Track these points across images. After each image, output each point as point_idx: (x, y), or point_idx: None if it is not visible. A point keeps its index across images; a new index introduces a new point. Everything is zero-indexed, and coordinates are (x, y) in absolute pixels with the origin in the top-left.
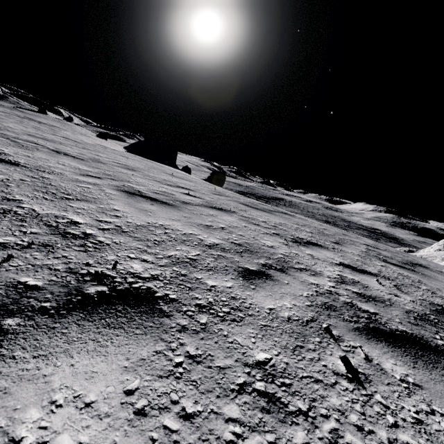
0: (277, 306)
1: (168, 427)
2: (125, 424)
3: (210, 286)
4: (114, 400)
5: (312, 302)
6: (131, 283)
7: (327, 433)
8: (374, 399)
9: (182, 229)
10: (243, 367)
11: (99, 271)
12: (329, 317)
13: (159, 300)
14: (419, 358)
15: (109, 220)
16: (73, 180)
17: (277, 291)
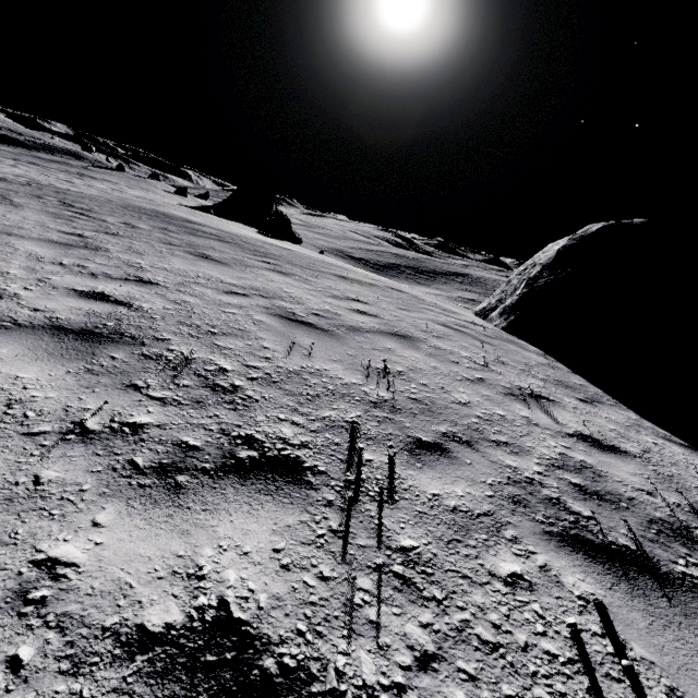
0: None
1: None
2: None
3: None
4: None
5: None
6: None
7: None
8: None
9: None
10: None
11: None
12: None
13: None
14: None
15: None
16: None
17: None
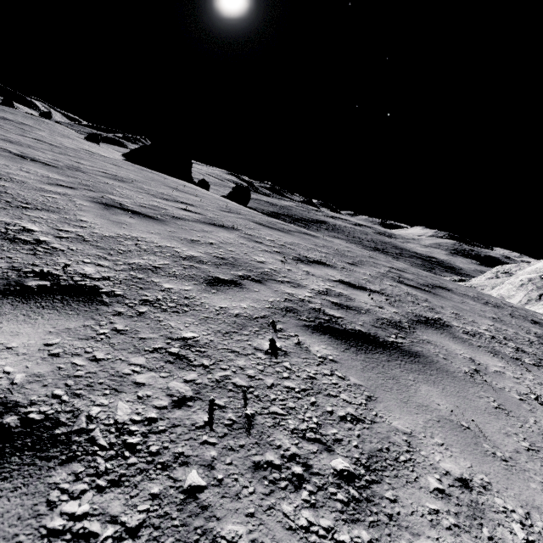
0: (231, 306)
1: (76, 363)
2: (38, 359)
3: (165, 288)
4: (34, 348)
5: (274, 306)
6: (77, 281)
7: (218, 376)
8: (281, 364)
9: (158, 242)
10: (166, 339)
11: (44, 270)
12: (283, 316)
13: (102, 294)
14: (355, 347)
15: (71, 229)
16: (37, 189)
17: (241, 295)
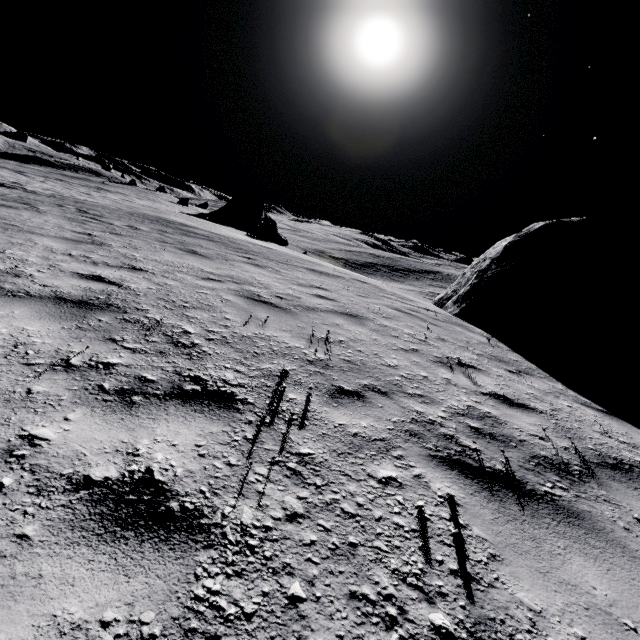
0: None
1: None
2: None
3: None
4: None
5: None
6: None
7: None
8: None
9: None
10: None
11: None
12: None
13: None
14: None
15: None
16: None
17: None
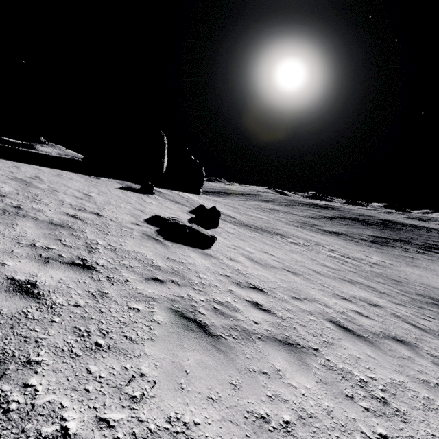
0: None
1: None
2: None
3: None
4: None
5: None
6: None
7: None
8: None
9: None
10: None
11: None
12: None
13: None
14: None
15: None
16: None
17: None
